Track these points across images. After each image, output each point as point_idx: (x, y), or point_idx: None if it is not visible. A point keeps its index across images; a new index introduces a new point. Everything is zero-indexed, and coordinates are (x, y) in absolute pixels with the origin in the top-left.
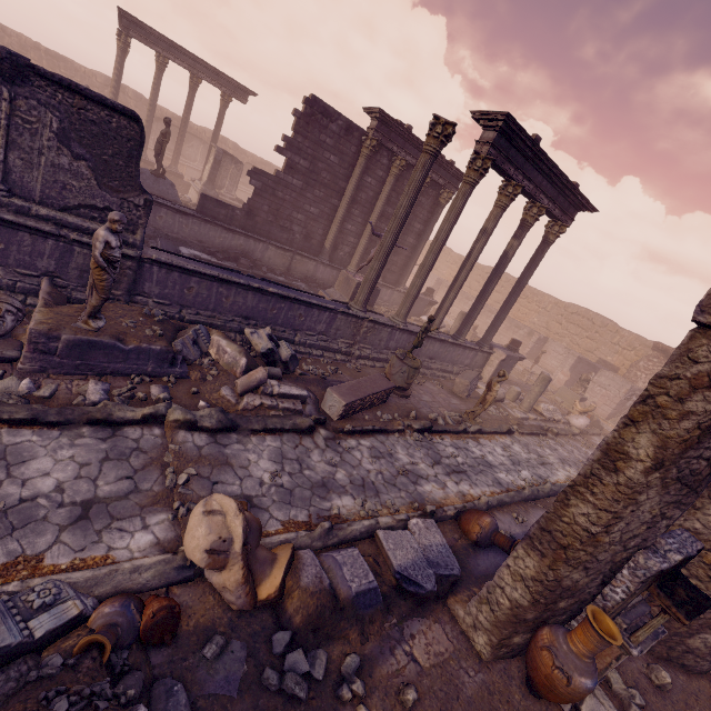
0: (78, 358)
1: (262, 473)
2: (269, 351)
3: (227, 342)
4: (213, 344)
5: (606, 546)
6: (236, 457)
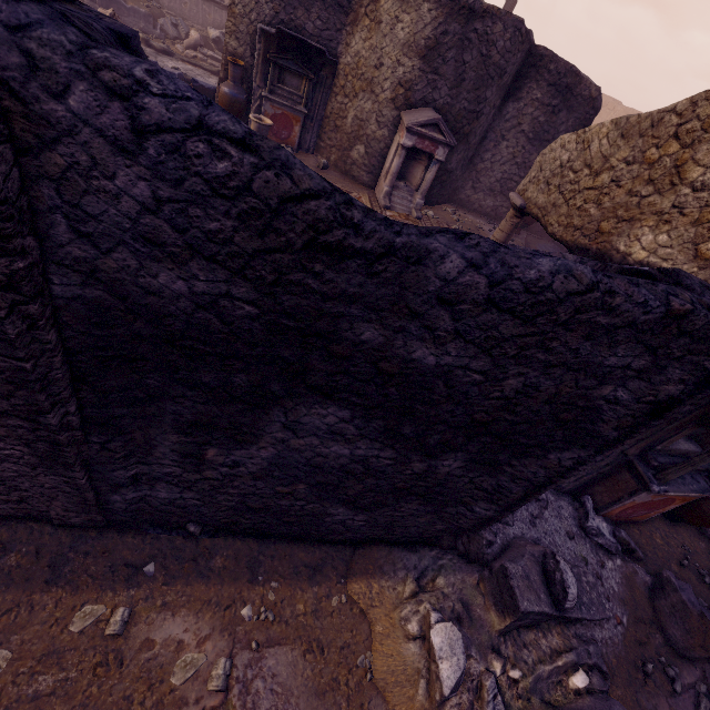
0: (107, 8)
1: (171, 66)
2: (218, 40)
3: (194, 32)
4: (190, 36)
5: (240, 18)
6: (163, 59)
